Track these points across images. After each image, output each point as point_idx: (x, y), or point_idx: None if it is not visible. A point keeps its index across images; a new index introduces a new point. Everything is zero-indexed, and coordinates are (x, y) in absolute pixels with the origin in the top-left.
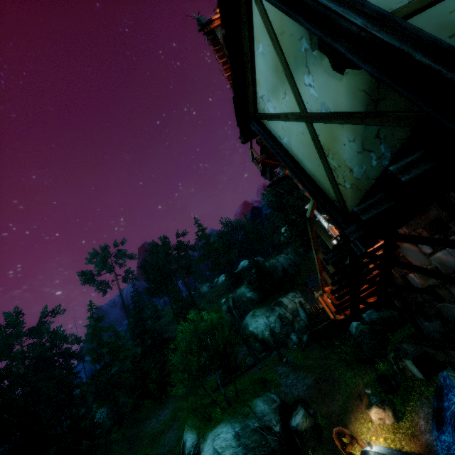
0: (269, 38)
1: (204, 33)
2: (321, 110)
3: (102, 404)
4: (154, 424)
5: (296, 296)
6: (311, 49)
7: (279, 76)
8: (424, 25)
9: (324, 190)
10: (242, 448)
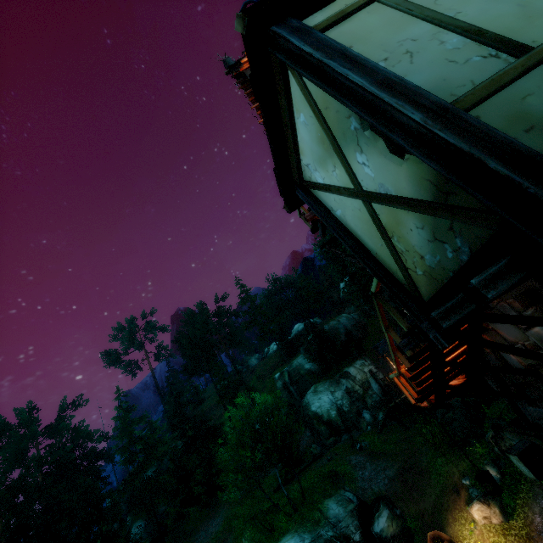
0: (311, 110)
1: (232, 76)
2: (380, 191)
3: (138, 516)
4: (204, 538)
5: (365, 364)
6: (361, 129)
7: (326, 148)
8: (494, 116)
9: (391, 271)
10: None
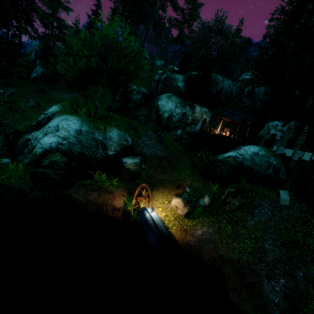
0: None
1: None
2: None
3: (43, 64)
4: (58, 95)
5: (207, 114)
6: None
7: None
8: None
9: None
10: (75, 139)
